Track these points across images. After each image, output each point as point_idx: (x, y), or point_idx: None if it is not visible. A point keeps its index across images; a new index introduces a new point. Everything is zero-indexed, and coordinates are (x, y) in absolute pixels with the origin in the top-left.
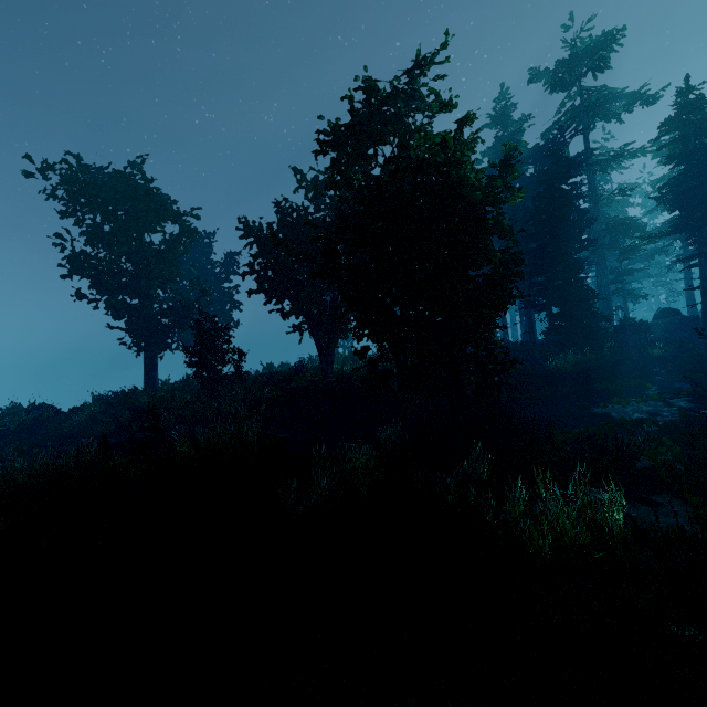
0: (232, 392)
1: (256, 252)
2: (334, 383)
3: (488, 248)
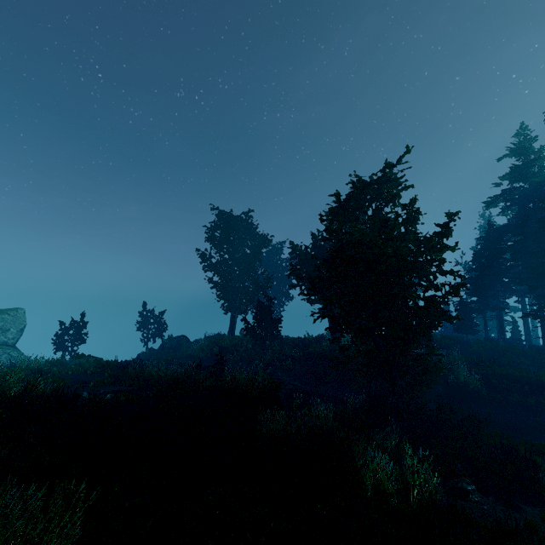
0: (273, 348)
1: (296, 262)
2: (337, 354)
3: (431, 281)
